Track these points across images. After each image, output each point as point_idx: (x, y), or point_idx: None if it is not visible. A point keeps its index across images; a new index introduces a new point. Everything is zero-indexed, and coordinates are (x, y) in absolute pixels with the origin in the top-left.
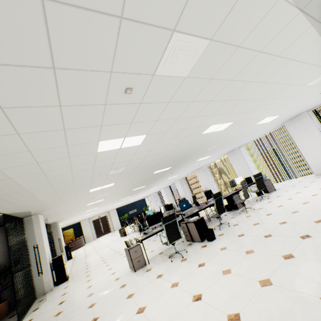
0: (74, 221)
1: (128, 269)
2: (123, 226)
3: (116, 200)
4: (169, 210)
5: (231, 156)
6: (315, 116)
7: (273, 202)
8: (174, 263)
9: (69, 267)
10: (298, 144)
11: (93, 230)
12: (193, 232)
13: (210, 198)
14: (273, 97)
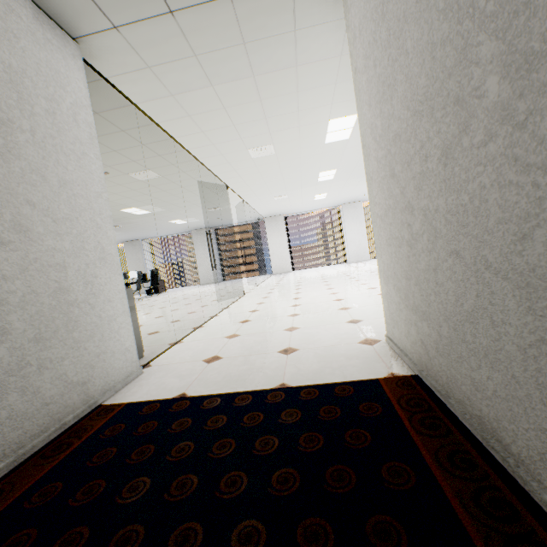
0: None
1: None
2: None
3: None
4: None
5: (129, 247)
6: (215, 234)
7: (161, 296)
8: None
9: None
10: (197, 254)
11: None
12: None
13: None
14: (186, 208)
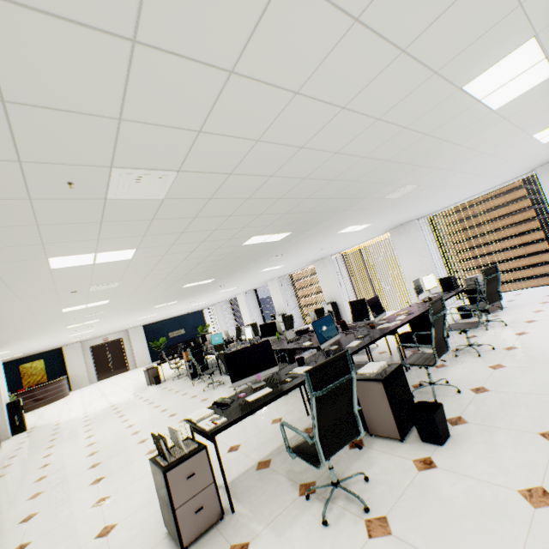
0: (45, 347)
1: (158, 520)
2: (156, 361)
3: (143, 307)
4: (266, 337)
5: (398, 236)
6: None
7: (535, 334)
8: (343, 540)
9: (3, 462)
10: None
11: (89, 365)
12: (374, 411)
13: (378, 315)
14: None
